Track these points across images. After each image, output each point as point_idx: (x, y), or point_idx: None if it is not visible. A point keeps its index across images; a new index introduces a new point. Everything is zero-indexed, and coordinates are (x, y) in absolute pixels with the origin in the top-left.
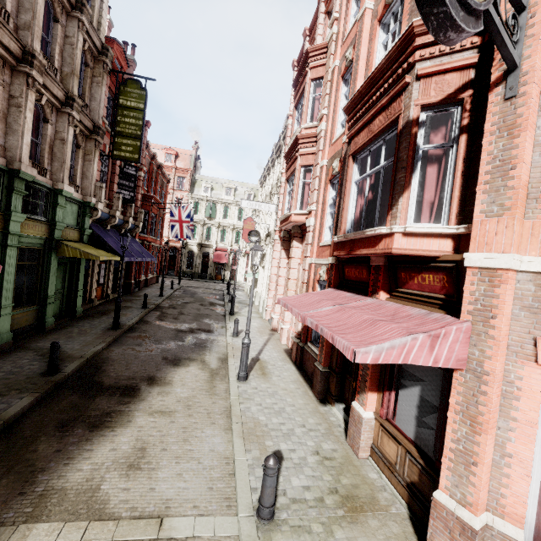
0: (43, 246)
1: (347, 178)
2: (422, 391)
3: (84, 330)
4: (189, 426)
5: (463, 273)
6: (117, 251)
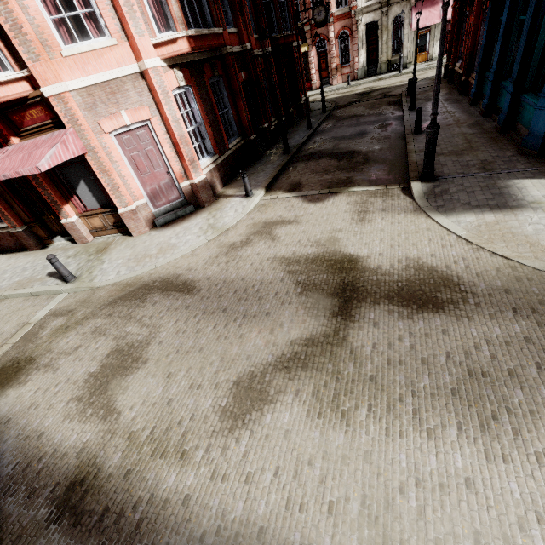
0: None
1: None
2: (85, 181)
3: None
4: None
5: (49, 102)
6: None
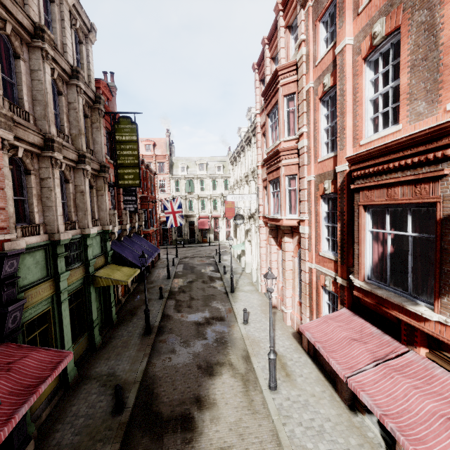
0: (83, 283)
1: (359, 226)
2: None
3: (125, 341)
4: None
5: None
6: (135, 263)
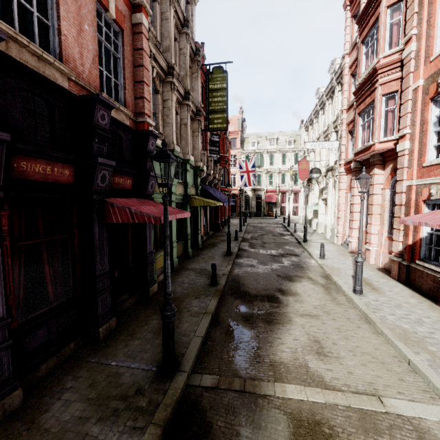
0: (182, 200)
1: None
2: None
3: (210, 256)
4: (340, 327)
5: None
6: (218, 199)
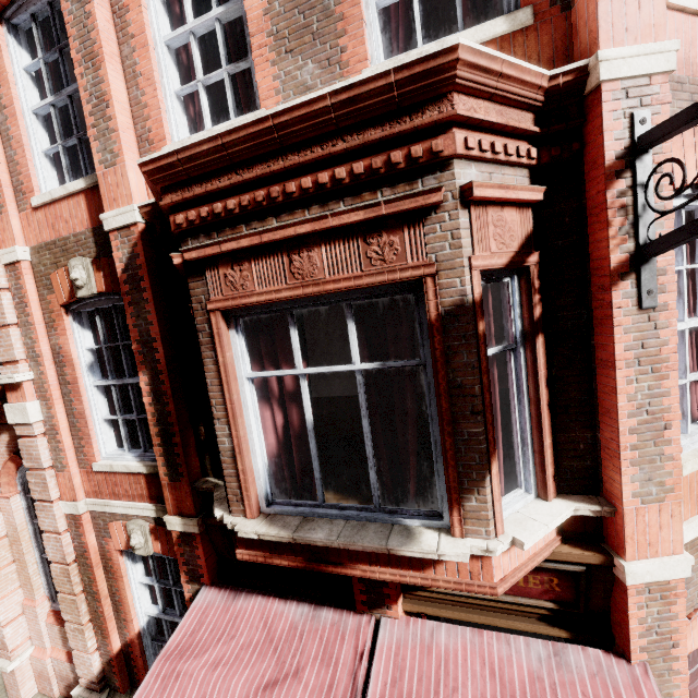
0: None
1: (222, 371)
2: None
3: None
4: None
5: (599, 578)
6: None
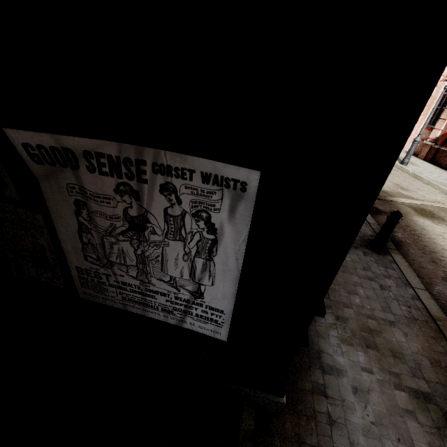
0: None
1: None
2: None
3: None
4: (404, 180)
5: None
6: None
